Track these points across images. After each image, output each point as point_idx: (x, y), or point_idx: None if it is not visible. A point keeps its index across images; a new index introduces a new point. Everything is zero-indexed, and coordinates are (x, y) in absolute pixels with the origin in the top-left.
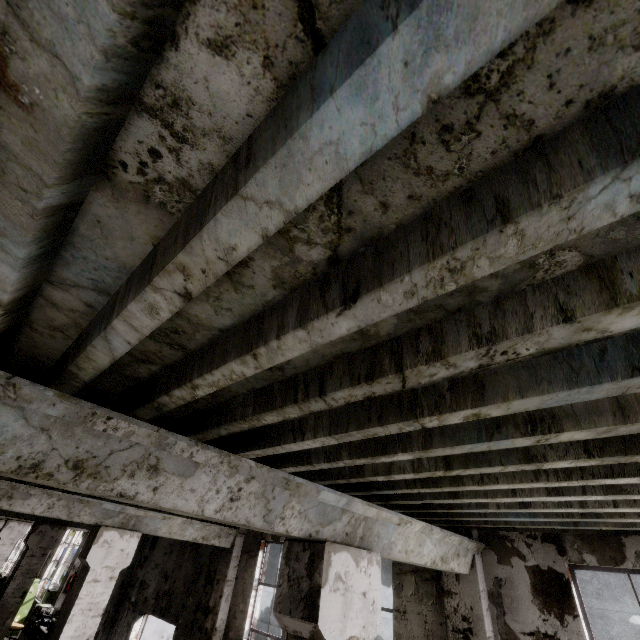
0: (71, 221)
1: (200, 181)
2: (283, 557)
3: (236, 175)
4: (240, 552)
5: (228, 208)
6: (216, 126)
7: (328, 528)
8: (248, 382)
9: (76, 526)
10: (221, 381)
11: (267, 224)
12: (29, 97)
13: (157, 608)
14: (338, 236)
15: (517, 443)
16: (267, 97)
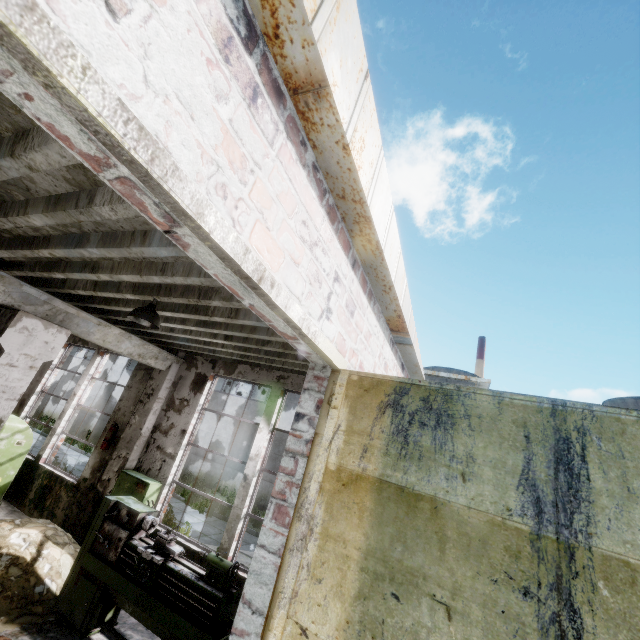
0: None
1: None
2: None
3: None
4: None
5: None
6: None
7: (30, 307)
8: None
9: None
10: None
11: None
12: None
13: None
14: None
15: (93, 277)
16: None
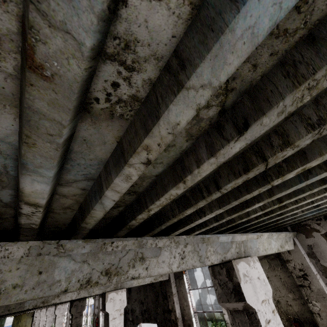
0: (69, 146)
1: (143, 92)
2: (211, 275)
3: (175, 77)
4: (174, 279)
5: (177, 99)
6: (152, 52)
7: (228, 253)
8: None
9: (90, 296)
10: (164, 202)
11: (200, 101)
12: (50, 70)
13: (144, 319)
14: (225, 96)
15: (322, 176)
16: (185, 19)
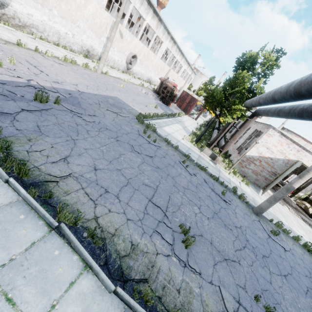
0: None
1: None
2: None
3: None
4: None
5: None
6: None
7: None
8: None
9: None
10: None
11: None
12: None
13: (298, 174)
14: None
15: None
16: None
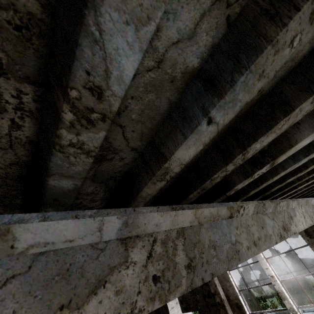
0: None
1: None
2: (306, 236)
3: None
4: None
5: None
6: None
7: None
8: None
9: None
10: None
11: None
12: None
13: (182, 309)
14: None
15: None
16: None
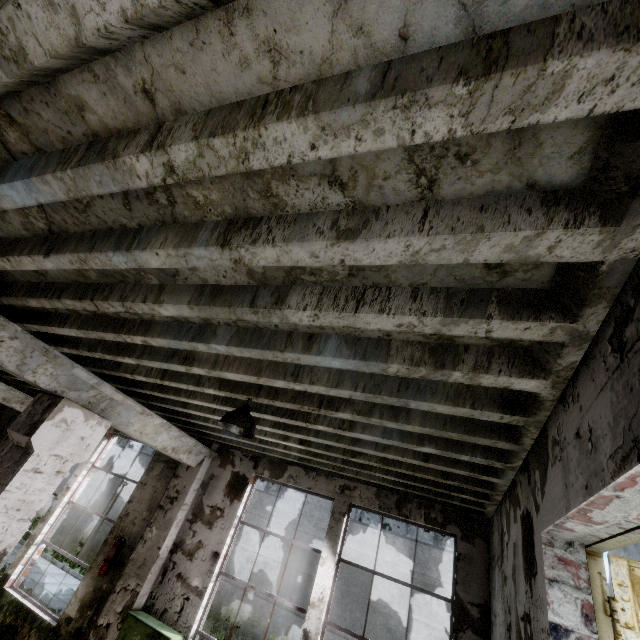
0: None
1: None
2: (33, 401)
3: None
4: None
5: None
6: None
7: (74, 393)
8: (25, 275)
9: None
10: None
11: None
12: None
13: None
14: (49, 223)
15: (179, 368)
16: None
